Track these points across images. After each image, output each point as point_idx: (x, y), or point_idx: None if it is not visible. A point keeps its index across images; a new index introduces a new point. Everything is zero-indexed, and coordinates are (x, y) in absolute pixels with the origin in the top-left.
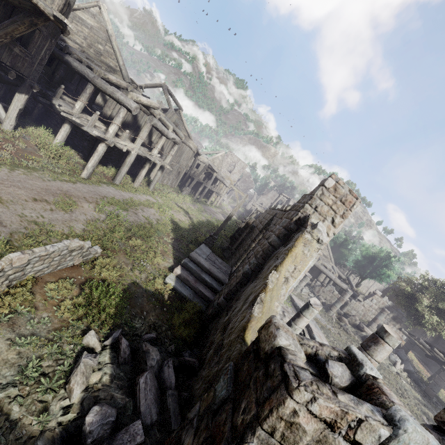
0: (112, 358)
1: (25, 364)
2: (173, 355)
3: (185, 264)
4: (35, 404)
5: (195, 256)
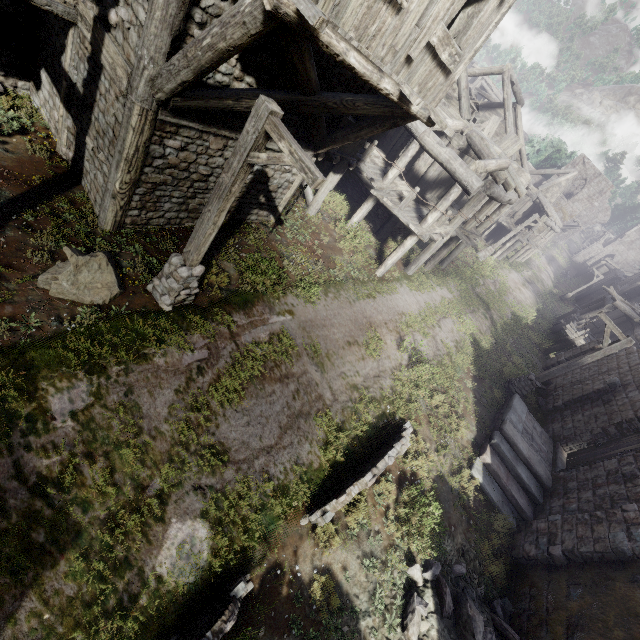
0: (436, 605)
1: (371, 590)
2: (482, 601)
3: (496, 446)
4: (383, 638)
5: (510, 432)
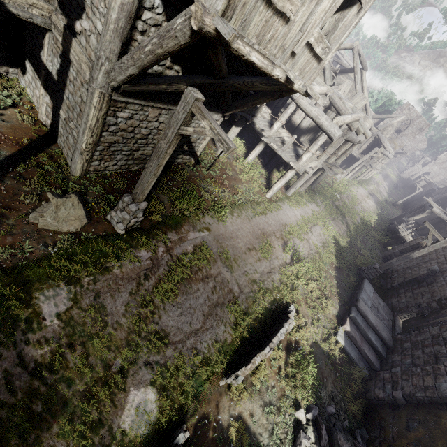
0: (315, 437)
1: (270, 429)
2: (347, 431)
3: (353, 318)
4: None
5: (363, 308)
